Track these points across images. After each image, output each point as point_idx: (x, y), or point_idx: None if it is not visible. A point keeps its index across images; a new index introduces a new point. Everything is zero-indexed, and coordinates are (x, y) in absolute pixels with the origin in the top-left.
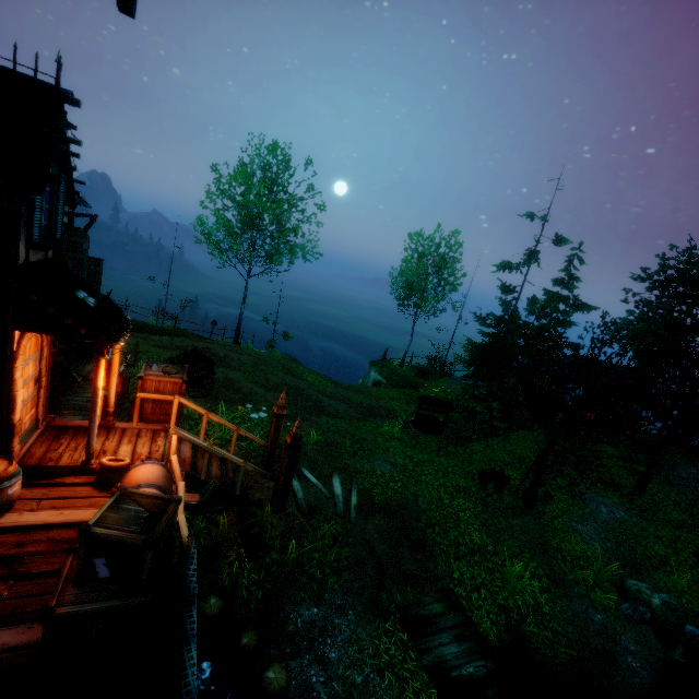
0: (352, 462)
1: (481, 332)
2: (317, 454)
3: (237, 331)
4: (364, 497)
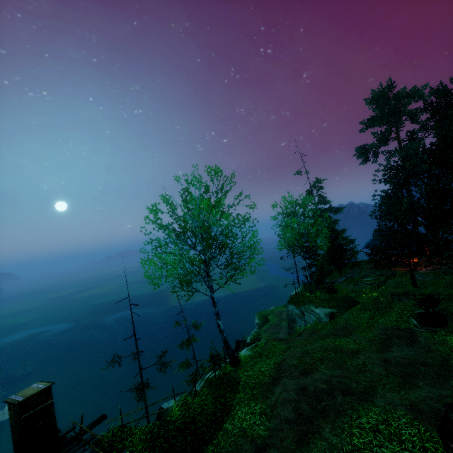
0: None
1: (326, 246)
2: None
3: (229, 350)
4: None
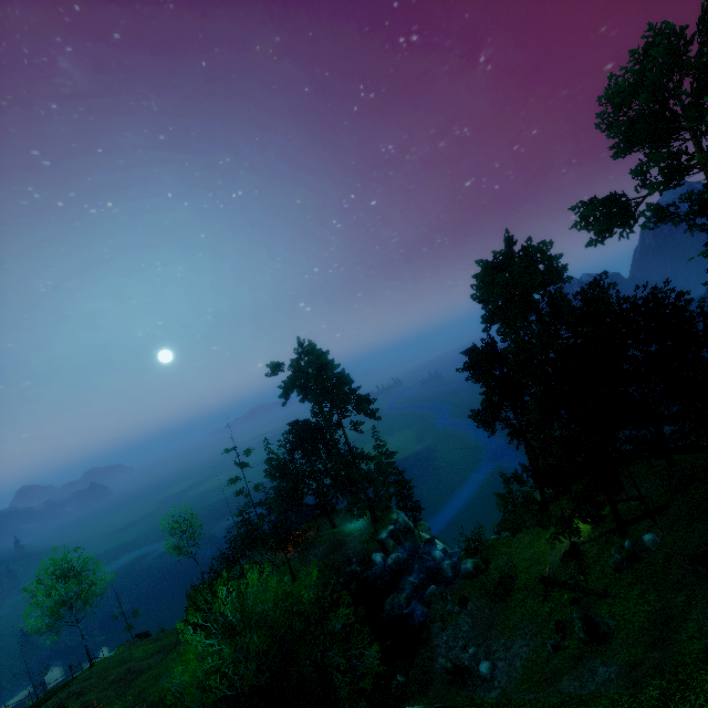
0: (149, 692)
1: (237, 529)
2: (132, 703)
3: (89, 658)
4: (149, 705)
